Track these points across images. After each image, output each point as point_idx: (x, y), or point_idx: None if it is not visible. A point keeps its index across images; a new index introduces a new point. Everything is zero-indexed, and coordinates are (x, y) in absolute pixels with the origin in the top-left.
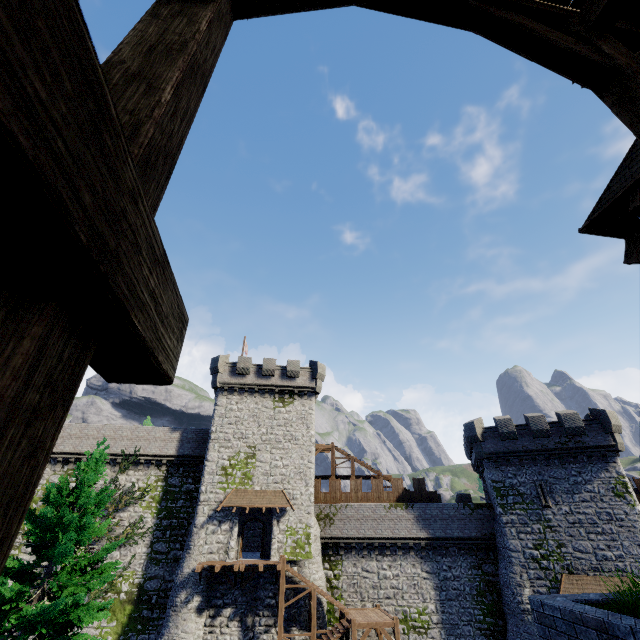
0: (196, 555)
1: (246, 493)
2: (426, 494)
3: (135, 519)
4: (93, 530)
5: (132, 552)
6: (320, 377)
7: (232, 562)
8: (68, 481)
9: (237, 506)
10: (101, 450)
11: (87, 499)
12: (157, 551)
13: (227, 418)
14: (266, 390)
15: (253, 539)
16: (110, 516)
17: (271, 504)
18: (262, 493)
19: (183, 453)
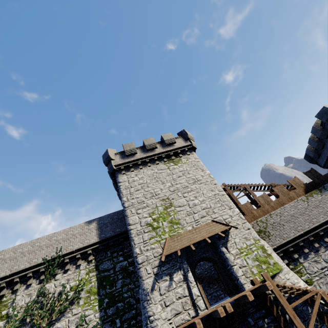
0: (161, 325)
1: (181, 236)
2: (324, 177)
3: (75, 323)
4: None
5: None
6: (191, 138)
7: (208, 311)
8: None
9: (180, 249)
10: None
11: None
12: None
13: (133, 187)
14: (155, 158)
15: None
16: None
17: (211, 233)
18: (196, 230)
19: (105, 237)
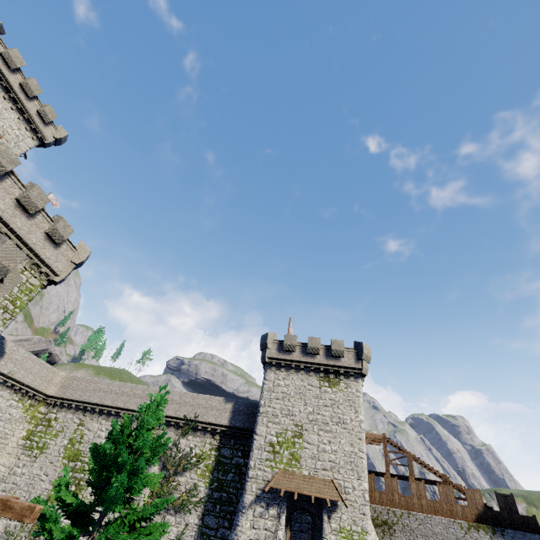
0: (243, 539)
1: (294, 476)
2: (519, 518)
3: (190, 485)
4: (147, 480)
5: (185, 521)
6: (366, 358)
7: None
8: (130, 421)
9: (285, 489)
10: (162, 394)
11: (143, 441)
12: (207, 525)
13: (275, 393)
14: (311, 368)
15: (300, 534)
16: (170, 478)
17: (320, 494)
18: (310, 479)
19: (234, 424)
